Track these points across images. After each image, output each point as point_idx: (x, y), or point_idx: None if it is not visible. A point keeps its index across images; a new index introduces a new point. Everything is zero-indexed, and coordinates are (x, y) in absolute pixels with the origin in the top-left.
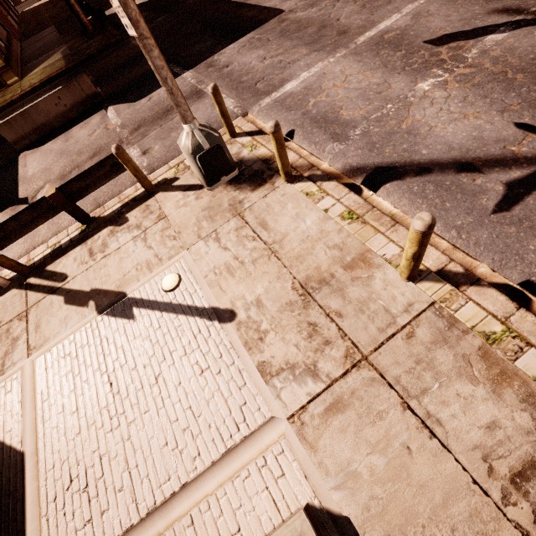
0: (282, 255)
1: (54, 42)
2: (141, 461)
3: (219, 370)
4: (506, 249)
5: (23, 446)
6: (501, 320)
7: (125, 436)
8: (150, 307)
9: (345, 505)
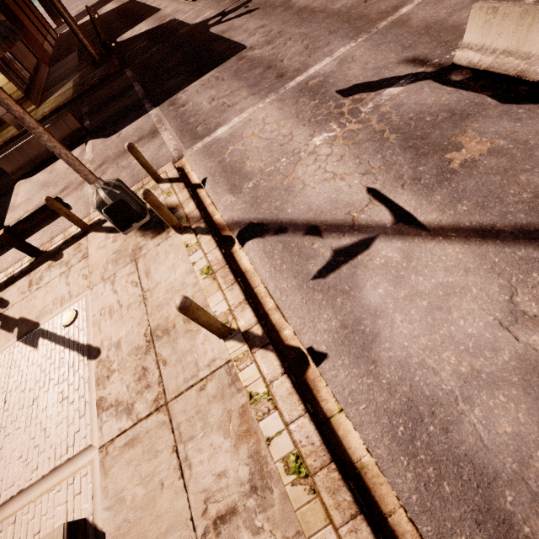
0: (149, 303)
1: (72, 69)
2: (2, 467)
3: (73, 400)
4: (307, 315)
5: None
6: (267, 383)
7: None
8: (50, 339)
9: (107, 523)
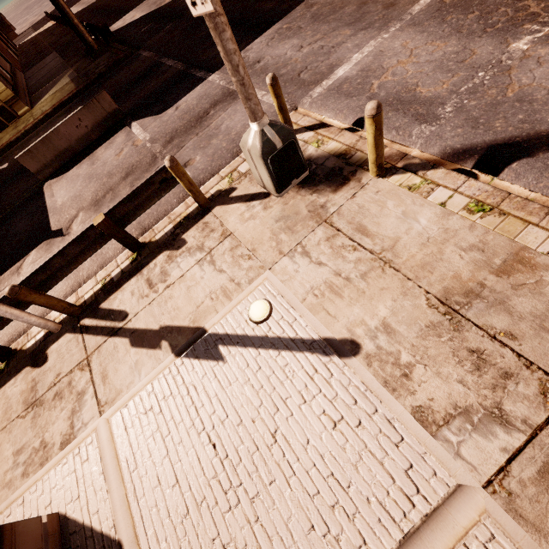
0: (400, 265)
1: (58, 67)
2: None
3: (359, 421)
4: None
5: (118, 533)
6: None
7: (250, 517)
8: (240, 344)
9: None
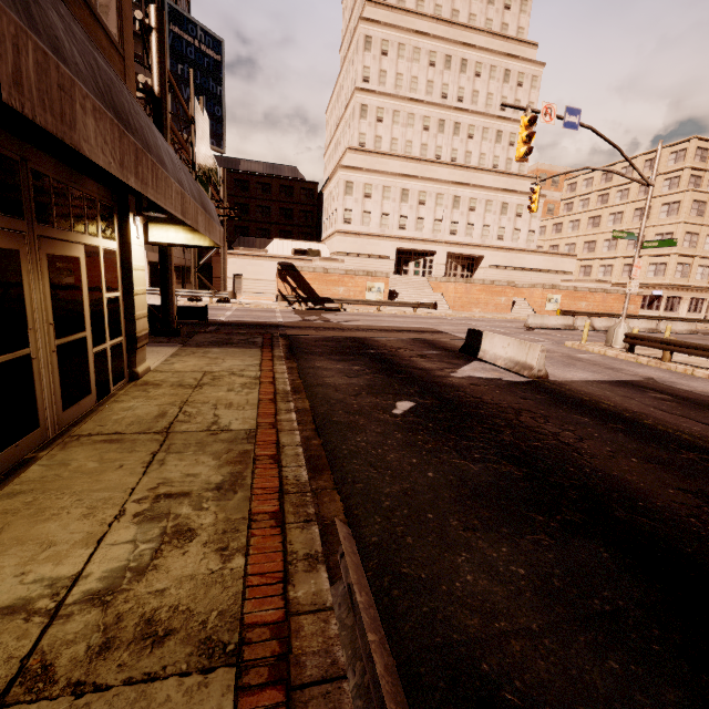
0: None
1: None
2: None
3: None
4: None
5: None
6: None
7: None
8: None
9: None
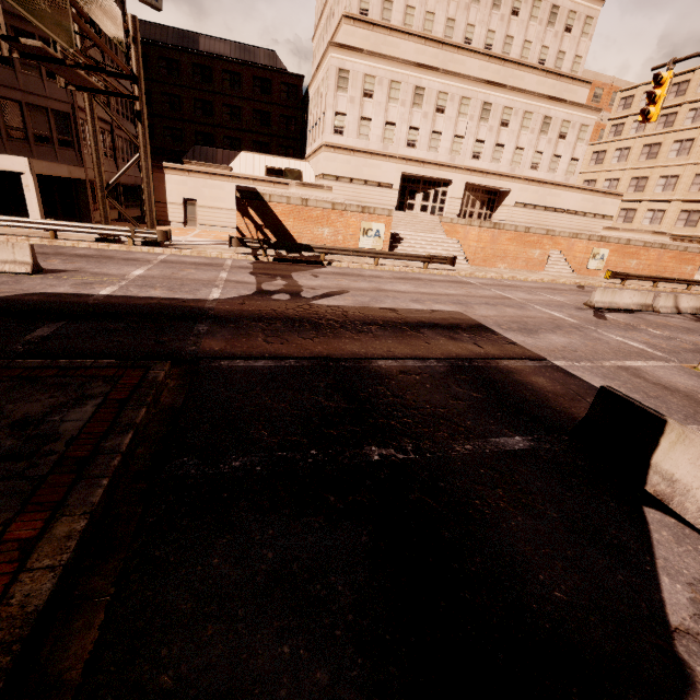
0: None
1: None
2: None
3: None
4: None
5: None
6: None
7: None
8: None
9: None
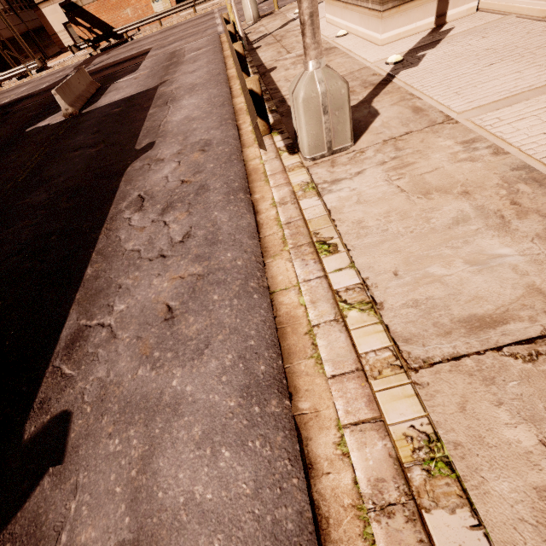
0: None
1: None
2: None
3: None
4: None
5: None
6: None
7: None
8: None
9: None
